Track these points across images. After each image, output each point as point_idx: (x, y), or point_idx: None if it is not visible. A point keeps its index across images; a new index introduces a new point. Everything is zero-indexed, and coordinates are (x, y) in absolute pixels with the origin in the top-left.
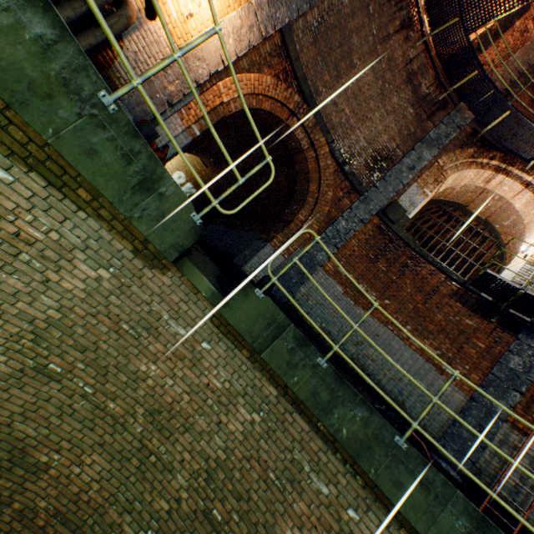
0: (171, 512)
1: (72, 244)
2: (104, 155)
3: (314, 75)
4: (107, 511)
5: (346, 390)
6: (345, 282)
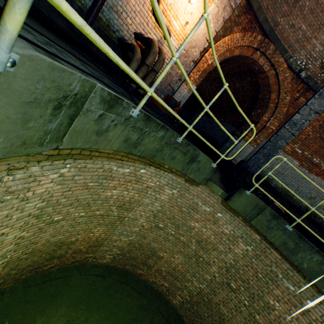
0: (211, 280)
1: (163, 184)
2: (177, 157)
3: (273, 12)
4: (185, 274)
5: (306, 243)
6: (301, 158)
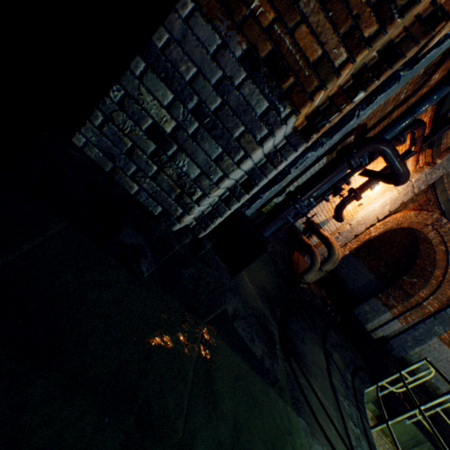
0: None
1: None
2: None
3: None
4: None
5: None
6: None
